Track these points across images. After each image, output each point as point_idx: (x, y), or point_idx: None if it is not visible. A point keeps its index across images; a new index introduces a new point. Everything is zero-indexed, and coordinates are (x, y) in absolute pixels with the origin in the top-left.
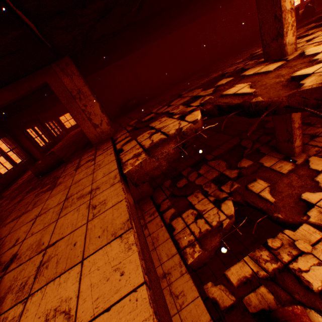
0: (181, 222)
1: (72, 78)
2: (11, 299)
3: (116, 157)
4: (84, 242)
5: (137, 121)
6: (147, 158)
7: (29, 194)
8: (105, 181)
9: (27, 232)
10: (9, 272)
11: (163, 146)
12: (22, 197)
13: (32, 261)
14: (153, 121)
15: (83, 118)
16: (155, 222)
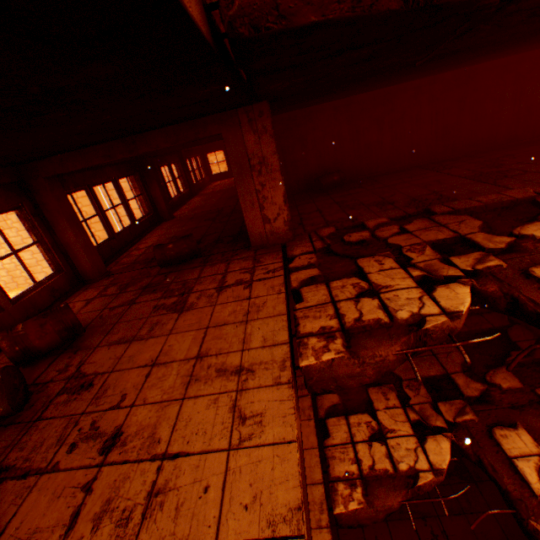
0: (343, 429)
1: (259, 137)
2: (109, 531)
3: (286, 303)
4: (221, 497)
5: (333, 232)
6: (345, 355)
7: (146, 297)
8: (265, 362)
9: (138, 390)
10: (109, 465)
11: (378, 340)
12: (135, 296)
13: (142, 471)
14: (364, 252)
15: (252, 203)
16: (301, 405)
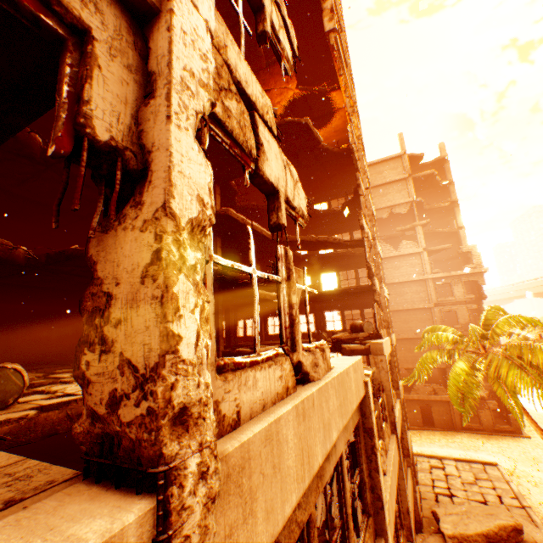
0: None
1: None
2: None
3: None
4: None
5: None
6: None
7: None
8: None
9: None
10: None
11: None
12: None
13: None
14: None
15: None
16: None
